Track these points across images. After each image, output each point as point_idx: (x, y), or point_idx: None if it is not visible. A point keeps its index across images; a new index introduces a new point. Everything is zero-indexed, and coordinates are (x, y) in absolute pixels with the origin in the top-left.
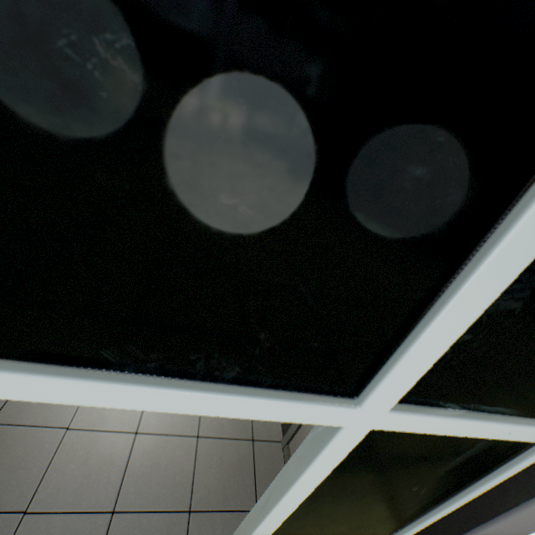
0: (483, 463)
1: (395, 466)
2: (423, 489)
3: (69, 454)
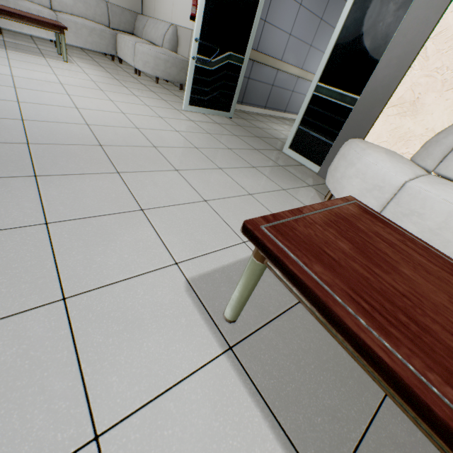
0: (407, 1)
1: (374, 4)
2: (384, 26)
3: (273, 131)
